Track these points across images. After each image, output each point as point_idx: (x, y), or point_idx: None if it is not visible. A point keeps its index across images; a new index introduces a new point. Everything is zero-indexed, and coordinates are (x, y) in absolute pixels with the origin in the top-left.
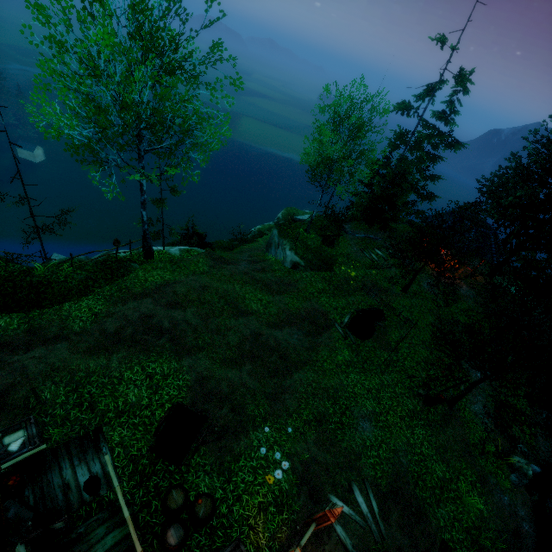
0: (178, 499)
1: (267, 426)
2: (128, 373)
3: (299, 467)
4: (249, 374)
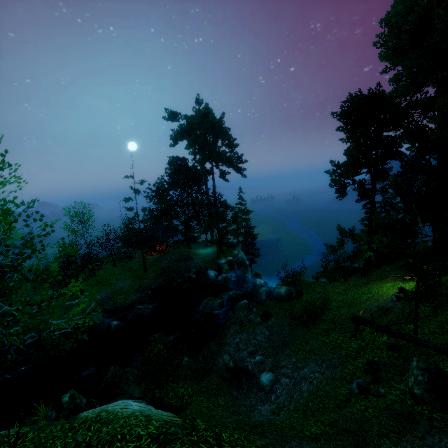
0: None
1: None
2: None
3: None
4: None
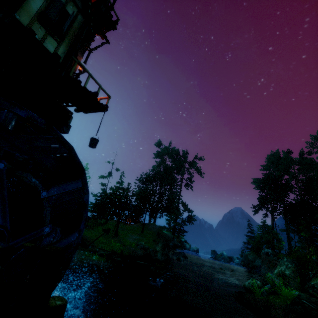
0: None
1: None
2: None
3: None
4: None
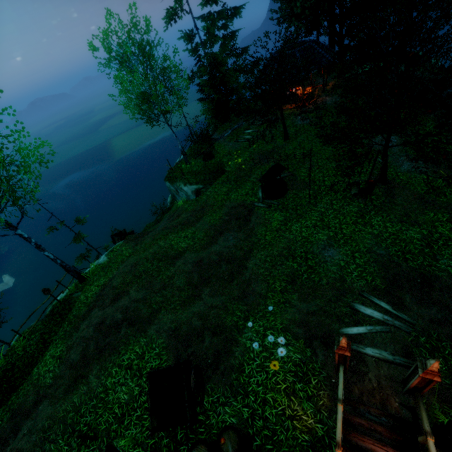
0: None
1: (251, 322)
2: (110, 380)
3: (299, 331)
4: (211, 296)
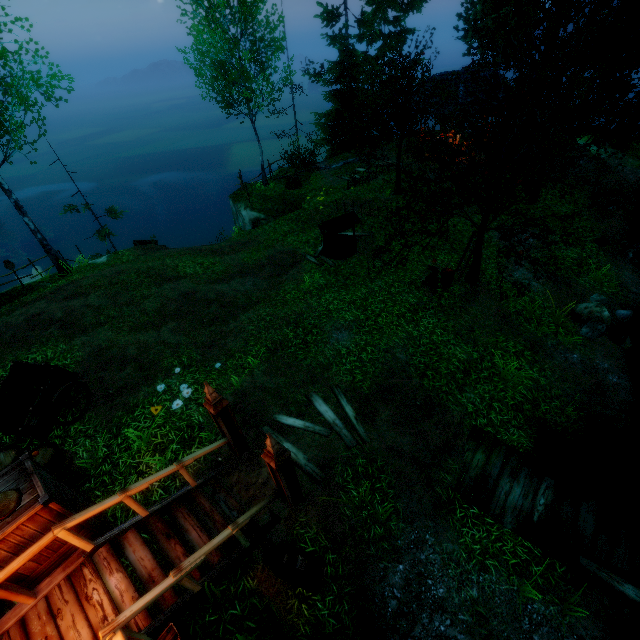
0: (7, 460)
1: (189, 371)
2: None
3: (230, 398)
4: (172, 332)
